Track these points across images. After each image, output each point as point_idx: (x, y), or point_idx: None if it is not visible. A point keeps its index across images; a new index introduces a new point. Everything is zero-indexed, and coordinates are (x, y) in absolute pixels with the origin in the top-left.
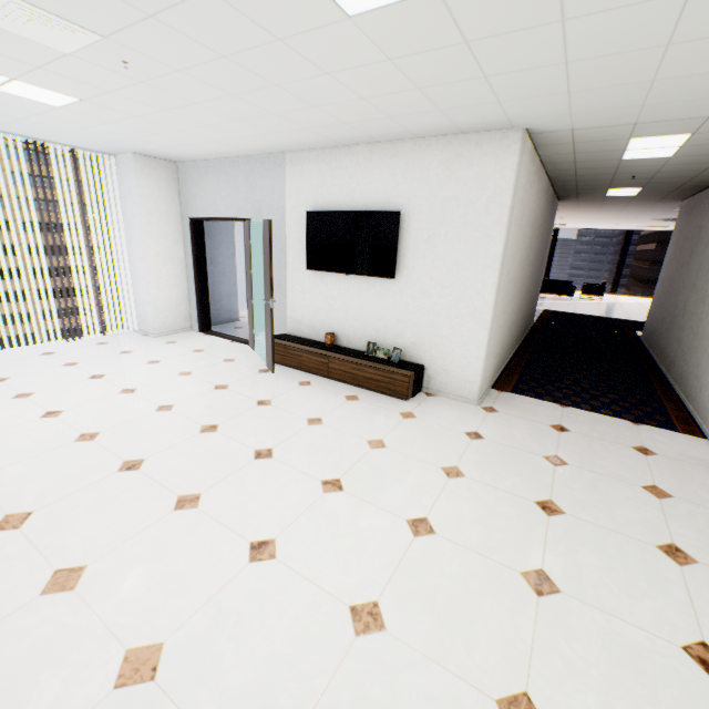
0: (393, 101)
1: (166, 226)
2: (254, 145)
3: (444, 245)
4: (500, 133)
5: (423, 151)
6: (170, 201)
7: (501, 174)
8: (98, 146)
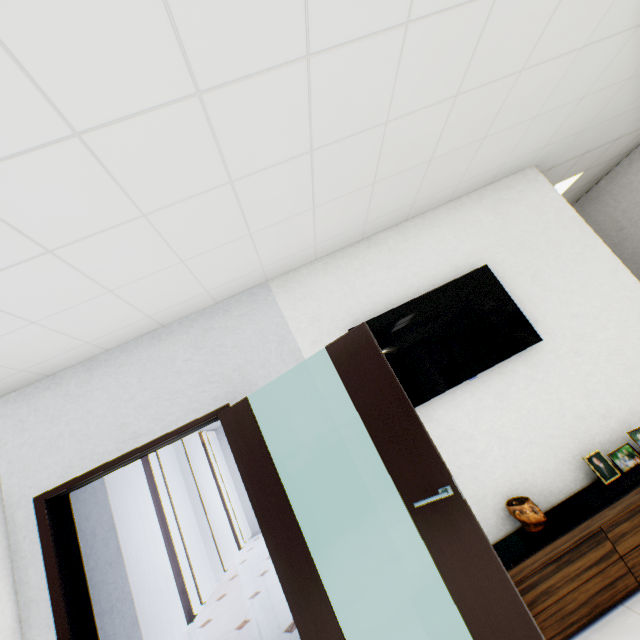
0: (532, 85)
1: None
2: (238, 266)
3: (555, 275)
4: (519, 174)
5: (460, 210)
6: None
7: (547, 198)
8: None
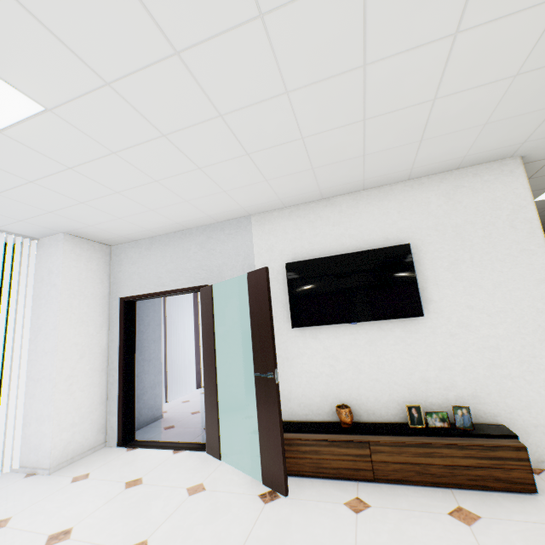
0: (459, 105)
1: (90, 310)
2: (225, 206)
3: (473, 268)
4: (496, 163)
5: (415, 189)
6: (98, 282)
7: (513, 194)
8: (21, 224)
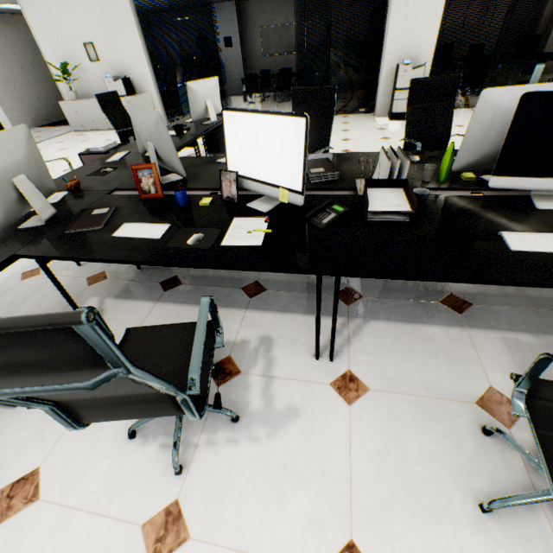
0: None
1: None
2: None
3: None
4: None
5: None
6: None
7: None
8: None
